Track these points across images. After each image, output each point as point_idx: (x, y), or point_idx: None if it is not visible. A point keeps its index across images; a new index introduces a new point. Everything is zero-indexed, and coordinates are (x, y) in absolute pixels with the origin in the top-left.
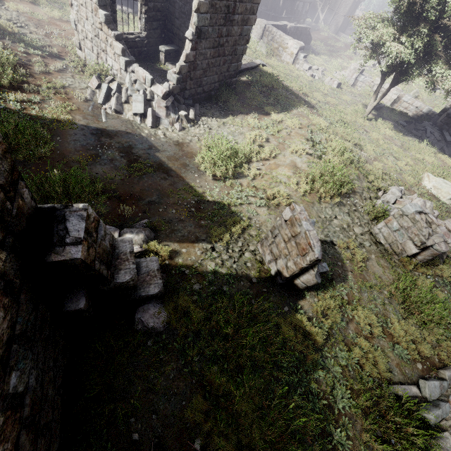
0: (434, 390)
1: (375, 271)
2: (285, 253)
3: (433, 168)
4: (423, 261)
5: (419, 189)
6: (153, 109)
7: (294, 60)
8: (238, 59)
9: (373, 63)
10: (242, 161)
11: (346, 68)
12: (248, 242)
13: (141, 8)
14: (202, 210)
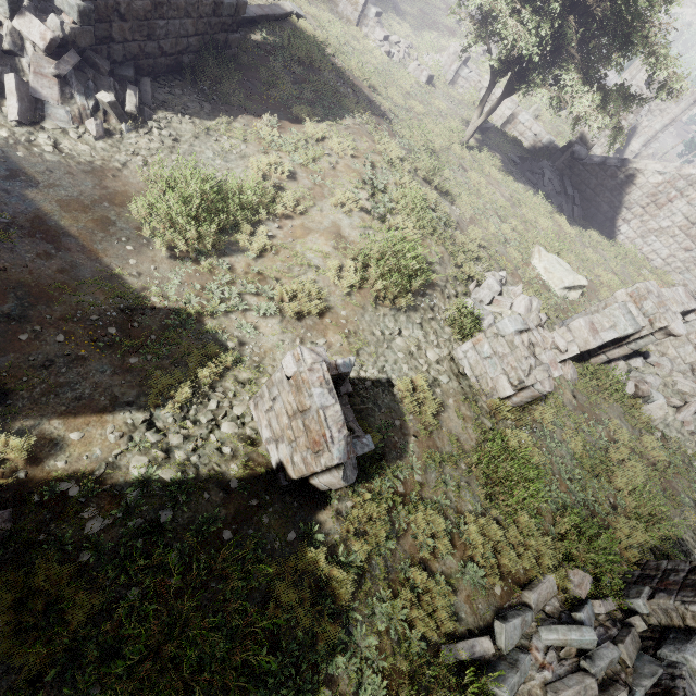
0: (513, 633)
1: (451, 429)
2: (289, 436)
3: (547, 239)
4: (519, 403)
5: (526, 274)
6: (20, 78)
7: (361, 18)
8: None
9: (484, 49)
10: (237, 218)
11: (444, 48)
12: (232, 397)
13: None
14: (136, 330)
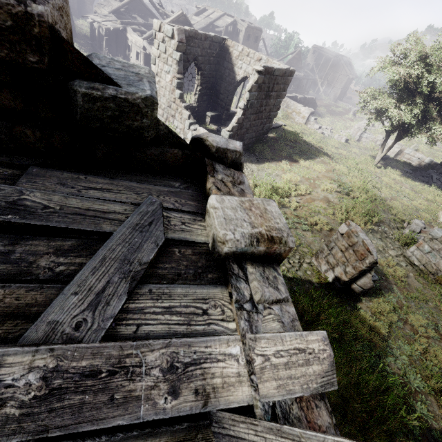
0: None
1: (416, 286)
2: (342, 261)
3: None
4: None
5: (438, 225)
6: None
7: (306, 122)
8: (270, 121)
9: (373, 124)
10: (283, 196)
11: (349, 127)
12: (303, 256)
13: (197, 88)
14: None
